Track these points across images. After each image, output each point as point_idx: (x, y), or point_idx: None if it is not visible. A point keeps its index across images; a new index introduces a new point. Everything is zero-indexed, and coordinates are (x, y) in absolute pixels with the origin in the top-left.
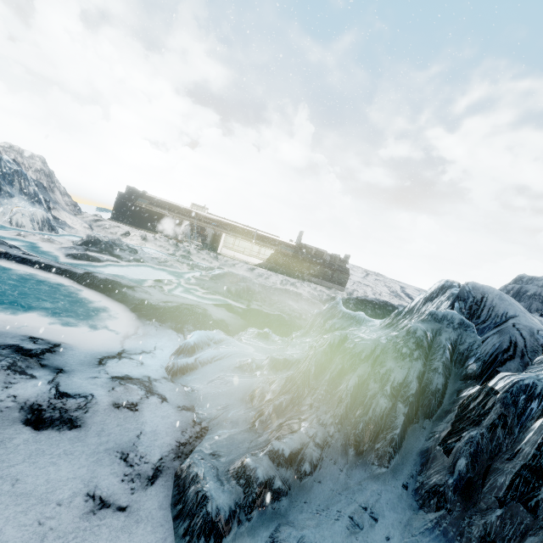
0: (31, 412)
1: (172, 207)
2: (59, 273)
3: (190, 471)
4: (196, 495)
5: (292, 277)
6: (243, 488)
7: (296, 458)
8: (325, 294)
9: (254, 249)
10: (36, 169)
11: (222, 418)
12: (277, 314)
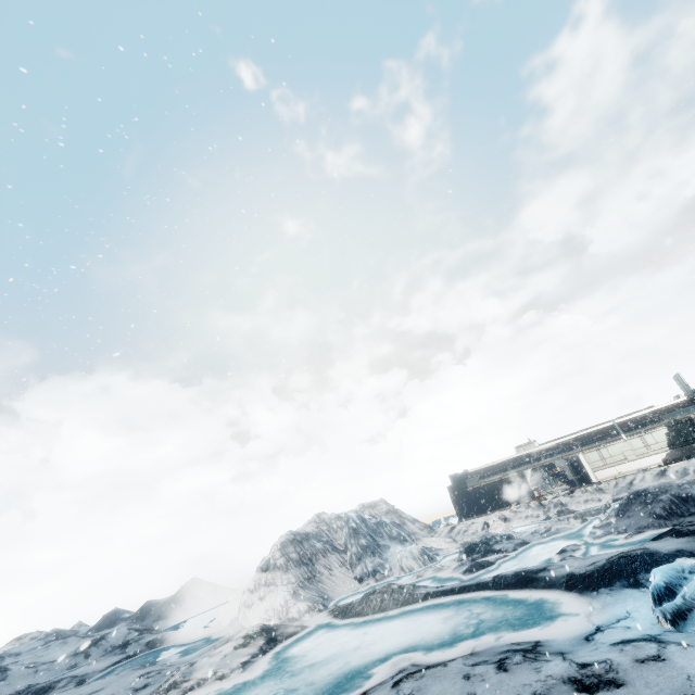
0: (573, 683)
1: (501, 466)
2: (475, 589)
3: None
4: None
5: None
6: None
7: None
8: None
9: (635, 444)
10: (385, 512)
11: None
12: None
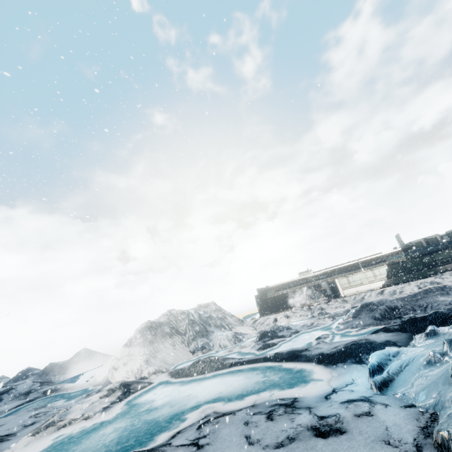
0: (314, 430)
1: (289, 284)
2: (263, 361)
3: (439, 434)
4: None
5: (425, 277)
6: None
7: None
8: None
9: (368, 275)
10: (214, 310)
11: (442, 402)
12: (432, 312)
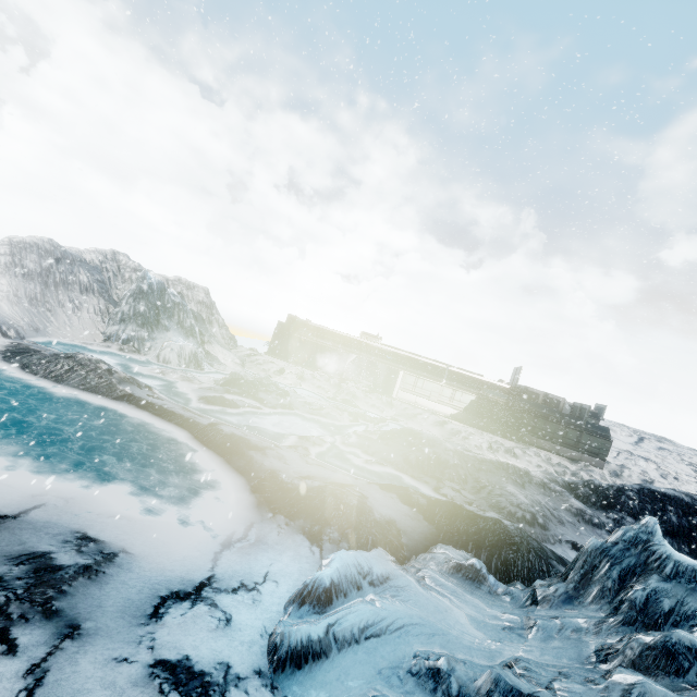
0: None
1: (337, 337)
2: (179, 423)
3: None
4: None
5: (506, 437)
6: None
7: None
8: (568, 472)
9: (445, 392)
10: (199, 300)
11: None
12: (492, 517)
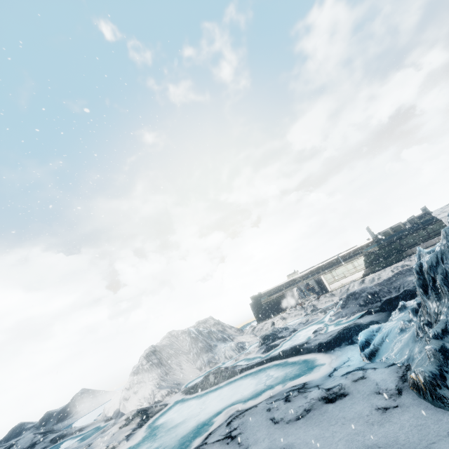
0: (324, 399)
1: (279, 288)
2: (270, 361)
3: (410, 375)
4: (418, 376)
5: (397, 262)
6: (435, 359)
7: (447, 330)
8: None
9: (349, 267)
10: (213, 324)
11: (412, 356)
12: (402, 291)
